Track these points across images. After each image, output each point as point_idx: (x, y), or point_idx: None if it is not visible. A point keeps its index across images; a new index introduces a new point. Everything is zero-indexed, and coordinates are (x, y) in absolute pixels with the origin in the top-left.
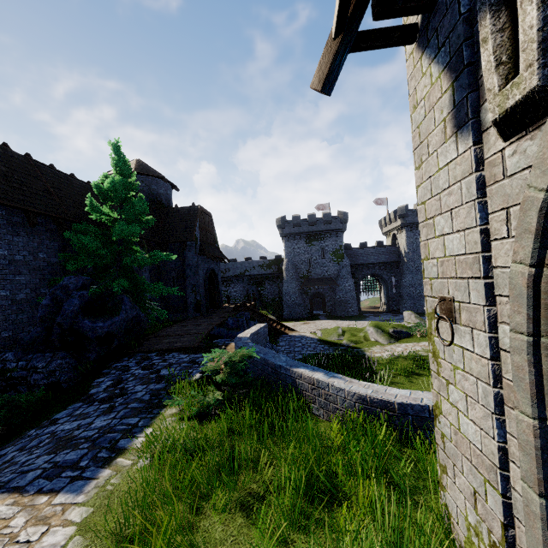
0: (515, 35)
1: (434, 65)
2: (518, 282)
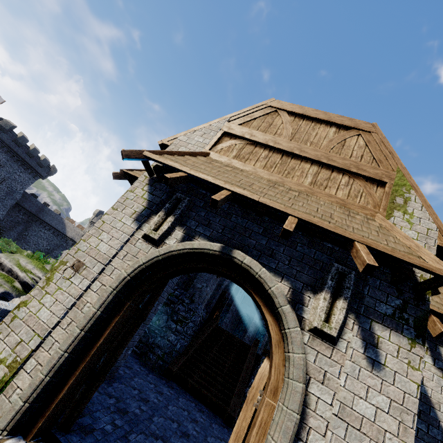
0: (162, 223)
1: (147, 194)
2: (122, 276)
